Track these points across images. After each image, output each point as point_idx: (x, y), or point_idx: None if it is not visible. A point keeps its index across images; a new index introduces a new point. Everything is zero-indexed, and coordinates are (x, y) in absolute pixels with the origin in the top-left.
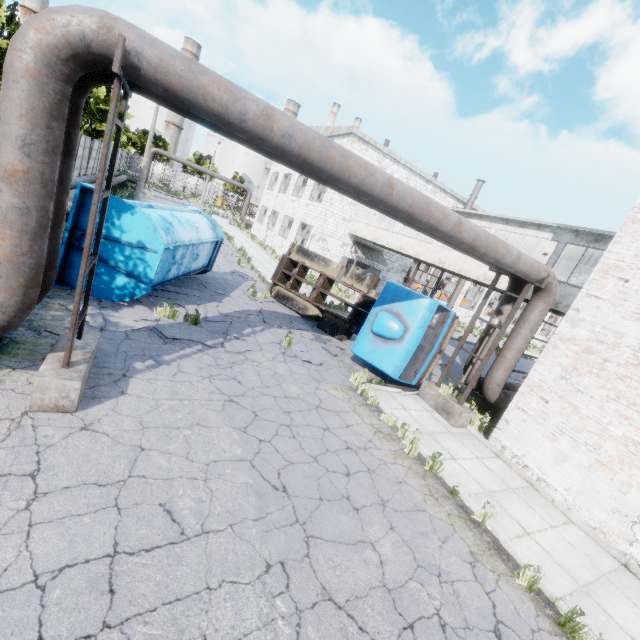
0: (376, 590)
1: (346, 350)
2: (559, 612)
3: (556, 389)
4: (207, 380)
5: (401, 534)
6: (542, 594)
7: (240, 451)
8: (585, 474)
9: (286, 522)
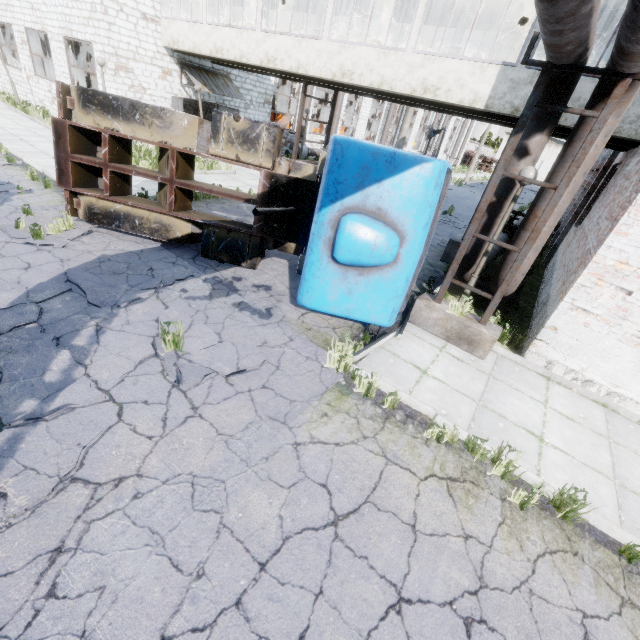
0: None
1: (274, 287)
2: None
3: None
4: None
5: None
6: None
7: None
8: None
9: None
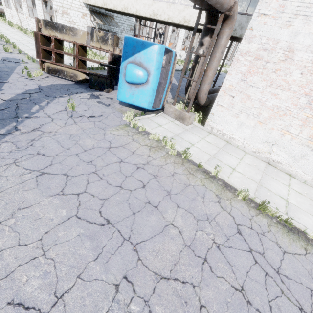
0: (183, 252)
1: (114, 98)
2: (255, 202)
3: (238, 88)
4: (13, 166)
5: (183, 207)
6: (248, 198)
7: (65, 212)
8: (252, 129)
9: (117, 245)
